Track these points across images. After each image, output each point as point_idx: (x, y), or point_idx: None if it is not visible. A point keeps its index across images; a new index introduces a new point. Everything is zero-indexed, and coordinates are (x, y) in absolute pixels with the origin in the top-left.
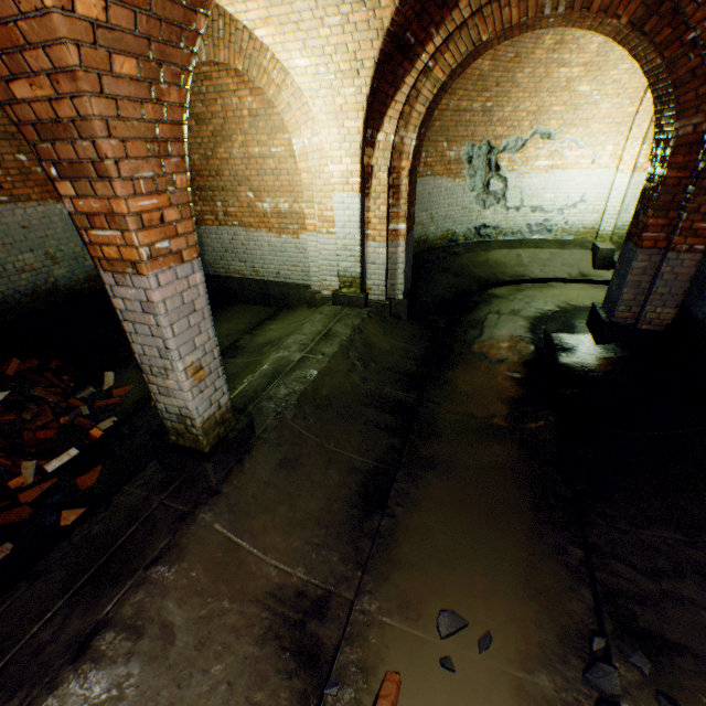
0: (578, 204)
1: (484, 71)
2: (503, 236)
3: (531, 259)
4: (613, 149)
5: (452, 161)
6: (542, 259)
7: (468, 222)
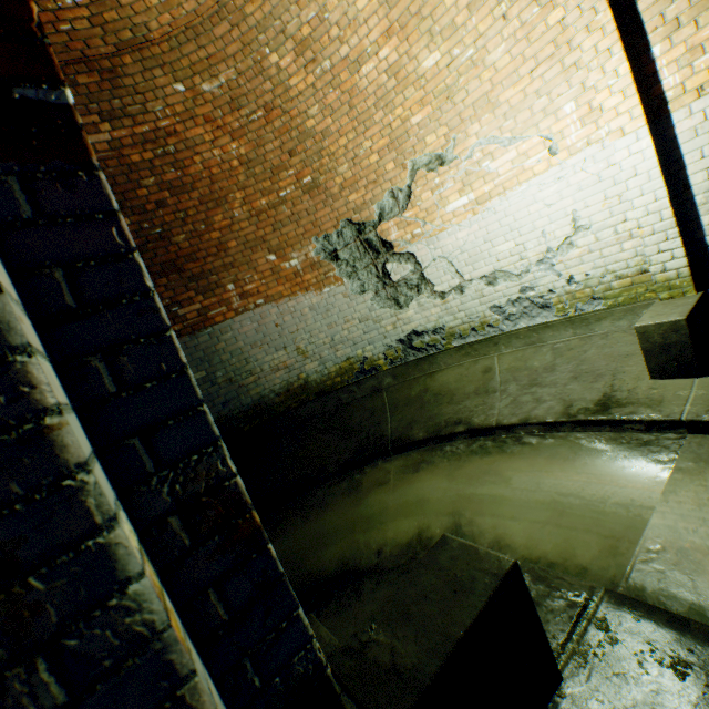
0: (574, 237)
1: (244, 153)
2: (460, 338)
3: (509, 373)
4: (580, 102)
5: (302, 269)
6: (533, 369)
7: (382, 335)
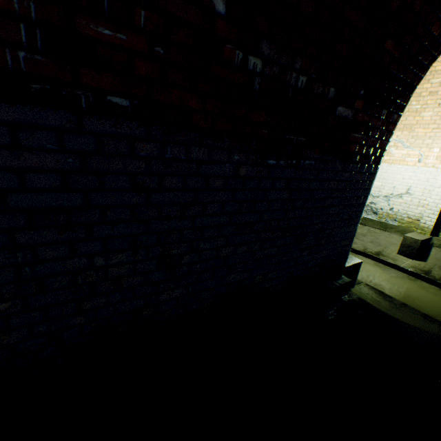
0: (404, 195)
1: None
2: None
3: None
4: (440, 151)
5: None
6: (356, 232)
7: None
